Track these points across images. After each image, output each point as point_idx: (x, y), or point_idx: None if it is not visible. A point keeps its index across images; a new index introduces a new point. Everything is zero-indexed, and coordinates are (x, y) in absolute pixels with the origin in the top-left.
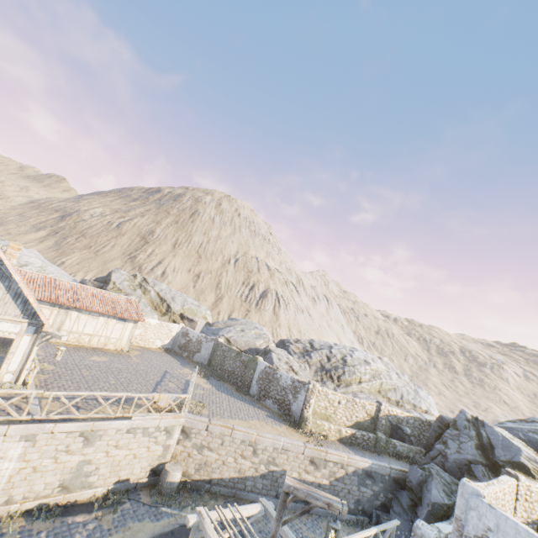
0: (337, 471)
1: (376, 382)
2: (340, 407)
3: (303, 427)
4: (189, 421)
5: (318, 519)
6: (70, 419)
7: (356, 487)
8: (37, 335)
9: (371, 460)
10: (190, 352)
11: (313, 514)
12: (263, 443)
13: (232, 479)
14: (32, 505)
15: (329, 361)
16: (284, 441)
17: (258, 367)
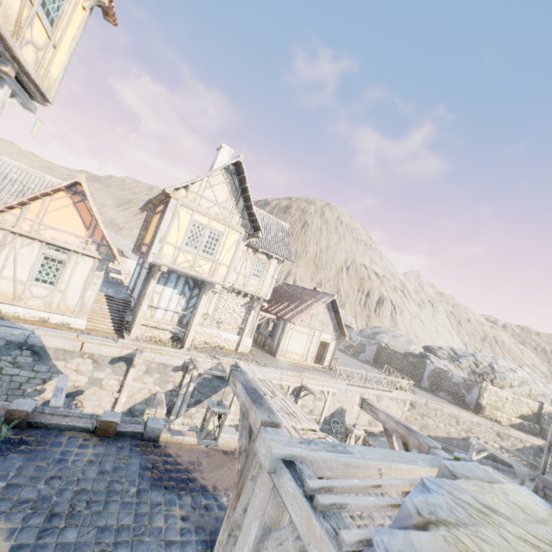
0: (517, 443)
1: (525, 388)
2: (507, 402)
3: (481, 413)
4: (414, 398)
5: (505, 472)
6: (371, 388)
7: (531, 457)
8: (336, 341)
9: (542, 440)
10: (355, 352)
11: (500, 468)
12: (463, 418)
13: (443, 437)
14: (361, 429)
15: (477, 366)
16: (477, 419)
17: (427, 368)
